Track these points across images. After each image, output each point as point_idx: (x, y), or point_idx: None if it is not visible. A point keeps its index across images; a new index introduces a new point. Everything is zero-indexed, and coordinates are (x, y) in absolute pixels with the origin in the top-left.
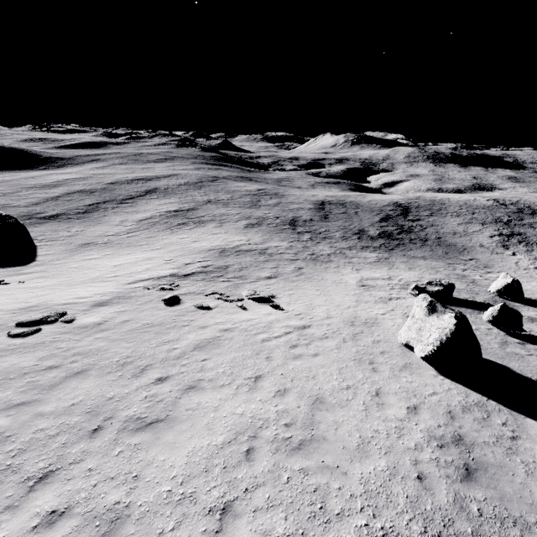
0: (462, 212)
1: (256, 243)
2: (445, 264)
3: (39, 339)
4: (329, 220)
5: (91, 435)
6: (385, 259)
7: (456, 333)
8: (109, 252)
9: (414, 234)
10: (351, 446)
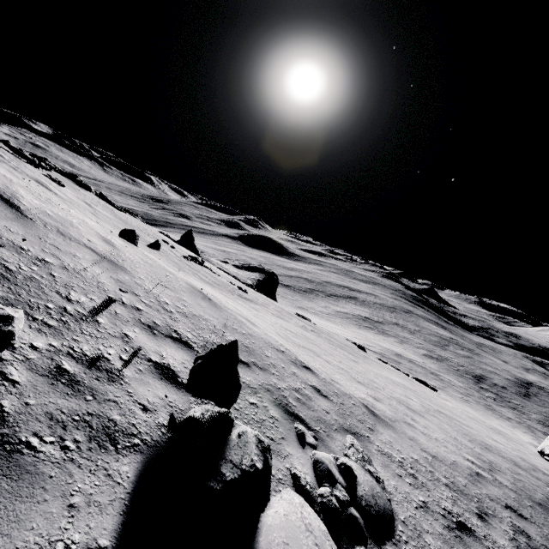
0: None
1: (430, 367)
2: None
3: (306, 321)
4: (529, 399)
5: (340, 347)
6: None
7: None
8: (317, 317)
9: None
10: (459, 421)
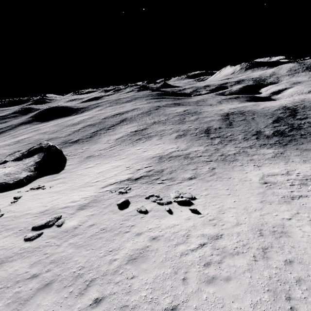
0: None
1: (182, 150)
2: None
3: (38, 243)
4: (233, 126)
5: None
6: (281, 154)
7: None
8: (98, 162)
9: (304, 130)
10: None
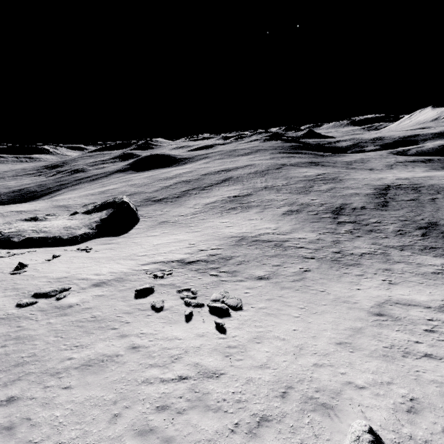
0: None
1: (280, 233)
2: None
3: (23, 312)
4: (387, 208)
5: None
6: None
7: None
8: (167, 231)
9: None
10: None
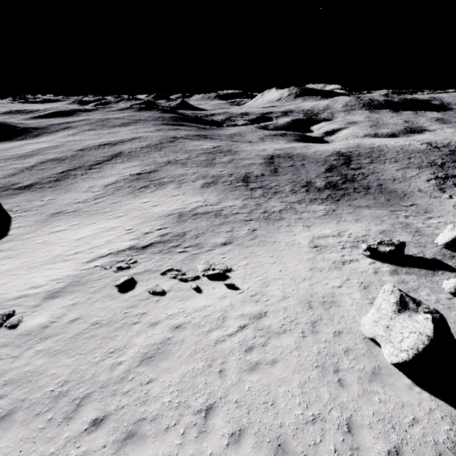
0: (400, 158)
1: (212, 204)
2: (388, 212)
3: None
4: (278, 174)
5: None
6: (333, 211)
7: (436, 341)
8: (75, 222)
9: (358, 183)
10: None
